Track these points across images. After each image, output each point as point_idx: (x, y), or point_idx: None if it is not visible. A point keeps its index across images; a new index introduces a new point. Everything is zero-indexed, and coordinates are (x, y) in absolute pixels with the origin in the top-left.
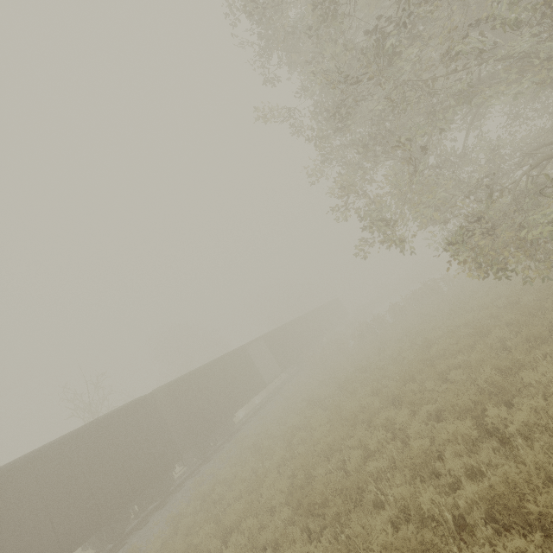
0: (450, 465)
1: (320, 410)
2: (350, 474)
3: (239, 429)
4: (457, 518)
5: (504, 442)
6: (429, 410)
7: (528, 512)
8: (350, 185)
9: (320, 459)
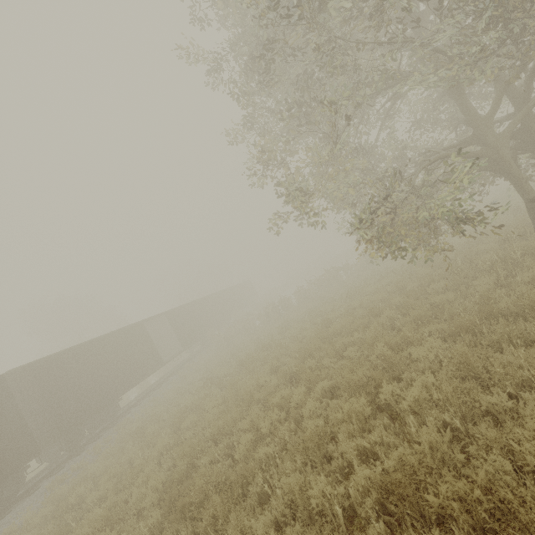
0: (343, 447)
1: (216, 390)
2: (238, 461)
3: (125, 414)
4: (347, 510)
5: (393, 418)
6: (325, 387)
7: (422, 500)
8: (270, 151)
9: (208, 445)
